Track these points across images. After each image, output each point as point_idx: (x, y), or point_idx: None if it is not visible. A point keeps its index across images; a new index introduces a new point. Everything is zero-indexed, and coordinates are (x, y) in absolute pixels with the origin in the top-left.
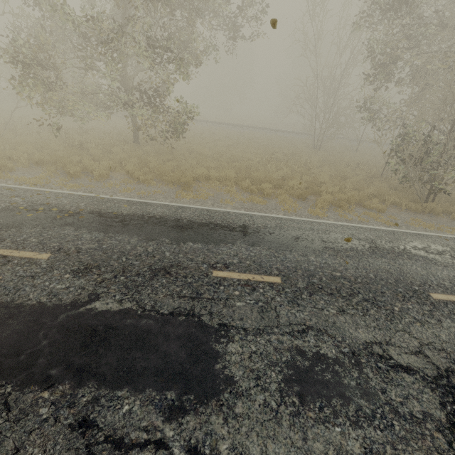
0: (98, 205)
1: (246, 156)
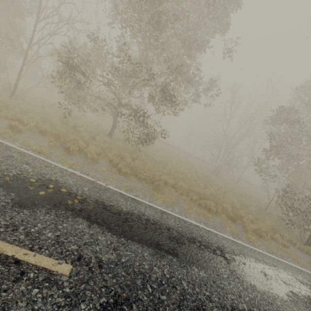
0: (99, 194)
1: (181, 169)
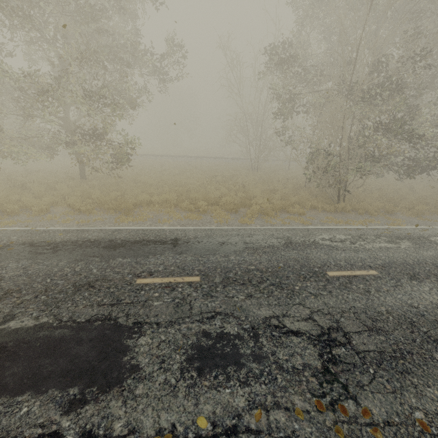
0: (31, 237)
1: (189, 181)
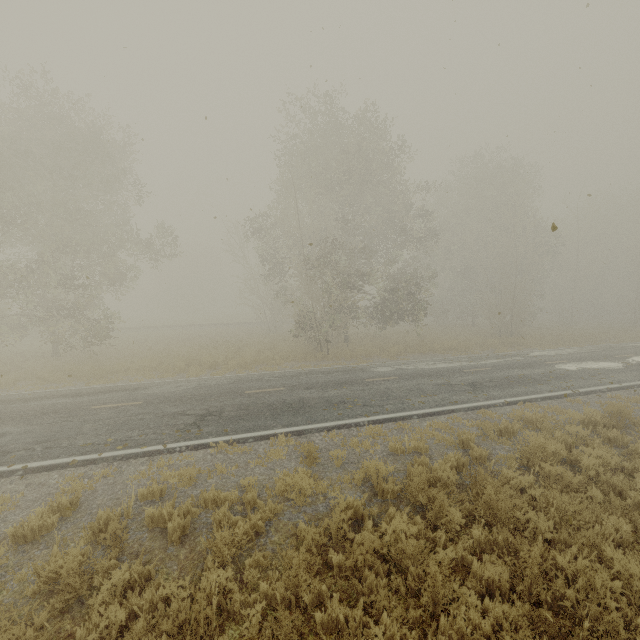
0: (2, 398)
1: (183, 348)
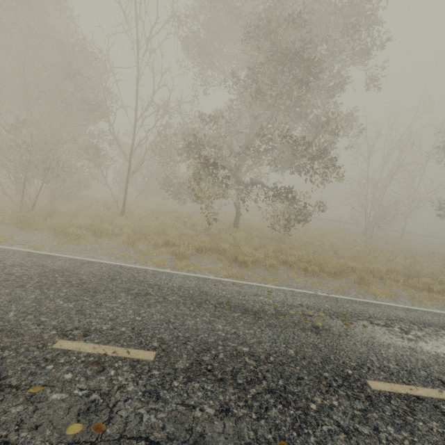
0: (343, 307)
1: (337, 243)
